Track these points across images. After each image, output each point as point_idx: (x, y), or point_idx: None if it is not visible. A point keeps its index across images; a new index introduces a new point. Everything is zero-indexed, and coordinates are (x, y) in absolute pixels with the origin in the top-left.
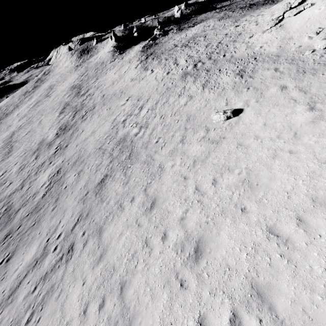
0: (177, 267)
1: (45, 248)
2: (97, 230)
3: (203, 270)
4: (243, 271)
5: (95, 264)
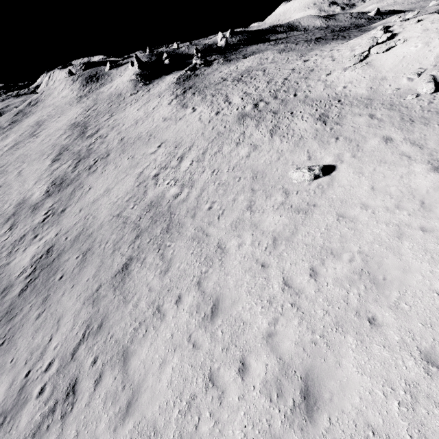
0: (275, 428)
1: (22, 390)
2: (119, 354)
3: (326, 435)
4: (400, 437)
5: (118, 420)
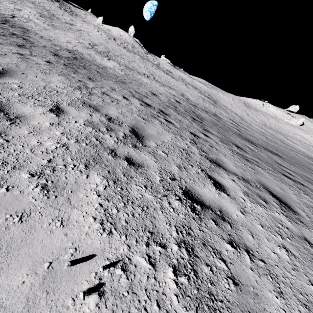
0: None
1: None
2: None
3: None
4: None
5: None
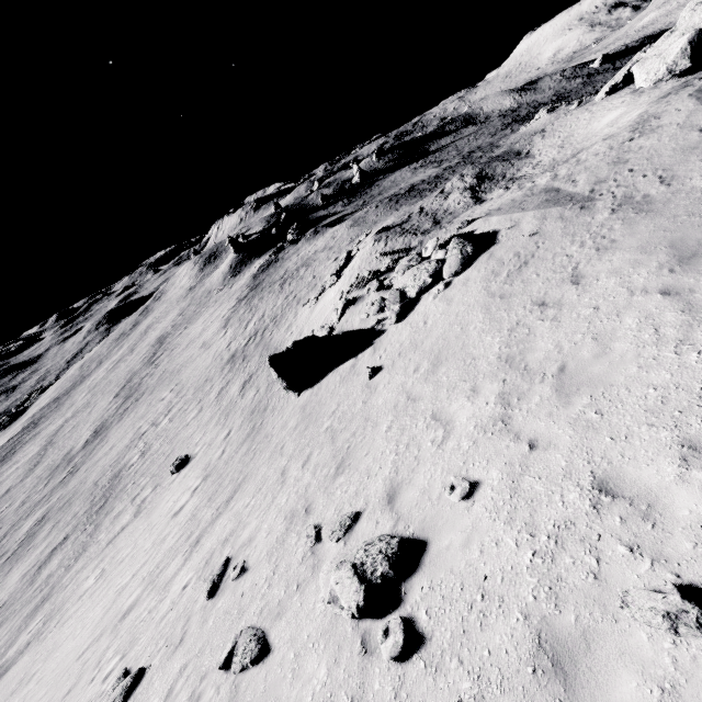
0: None
1: None
2: None
3: None
4: None
5: None
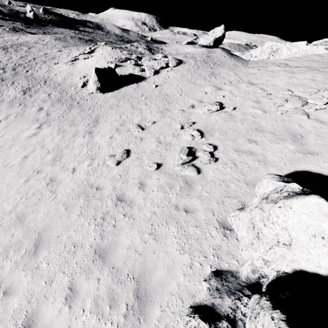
0: None
1: None
2: None
3: None
4: None
5: None
